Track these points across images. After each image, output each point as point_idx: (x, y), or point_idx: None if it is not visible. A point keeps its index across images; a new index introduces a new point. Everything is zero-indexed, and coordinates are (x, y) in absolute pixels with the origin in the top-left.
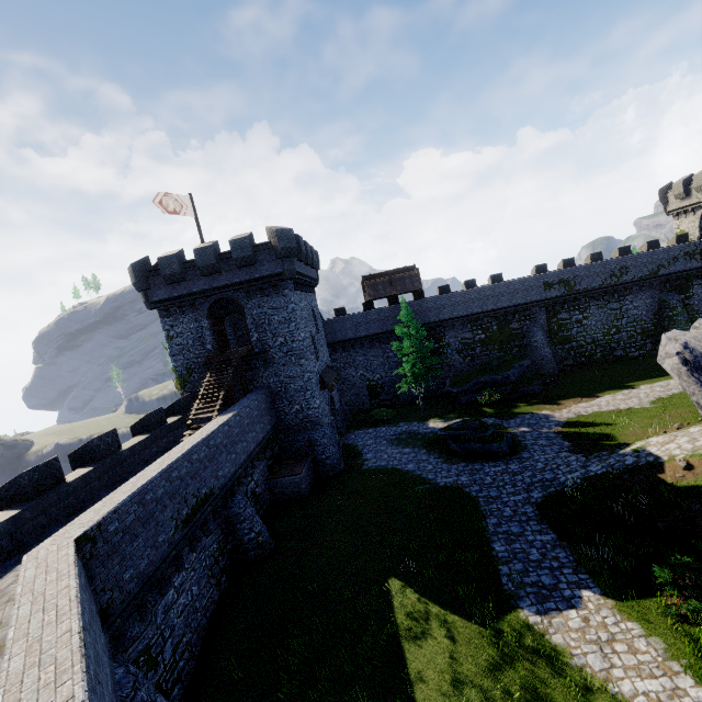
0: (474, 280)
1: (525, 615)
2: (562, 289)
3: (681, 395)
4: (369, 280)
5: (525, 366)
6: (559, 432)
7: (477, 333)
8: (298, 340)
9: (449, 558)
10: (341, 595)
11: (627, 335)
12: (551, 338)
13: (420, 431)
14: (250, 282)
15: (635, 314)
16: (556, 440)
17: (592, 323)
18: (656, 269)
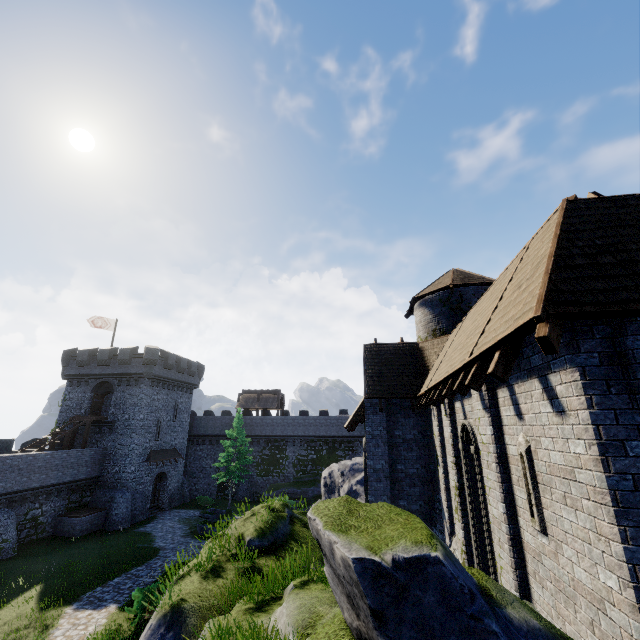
0: (326, 410)
1: (68, 608)
2: None
3: None
4: (247, 393)
5: None
6: None
7: (311, 453)
8: (137, 419)
9: (83, 579)
10: (5, 586)
11: None
12: None
13: None
14: (123, 375)
15: None
16: None
17: None
18: None
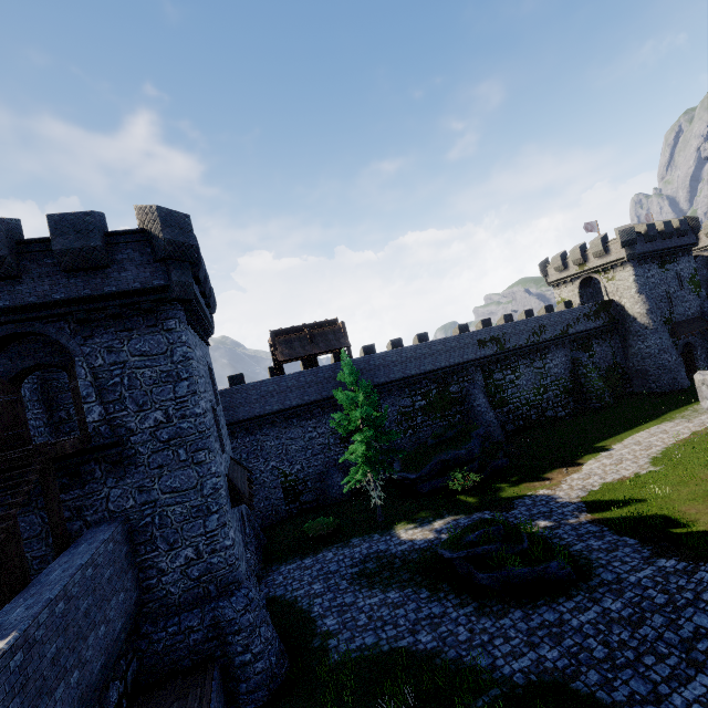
0: (400, 339)
1: None
2: (494, 346)
3: (672, 451)
4: (279, 335)
5: (481, 435)
6: (596, 522)
7: (417, 400)
8: (194, 414)
9: None
10: None
11: (554, 394)
12: (490, 401)
13: (393, 550)
14: (92, 301)
15: (556, 372)
16: (609, 536)
17: (524, 382)
18: (566, 328)
